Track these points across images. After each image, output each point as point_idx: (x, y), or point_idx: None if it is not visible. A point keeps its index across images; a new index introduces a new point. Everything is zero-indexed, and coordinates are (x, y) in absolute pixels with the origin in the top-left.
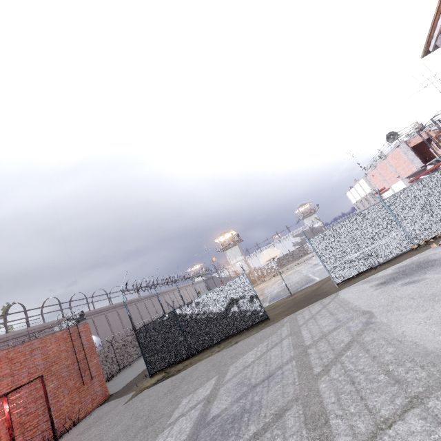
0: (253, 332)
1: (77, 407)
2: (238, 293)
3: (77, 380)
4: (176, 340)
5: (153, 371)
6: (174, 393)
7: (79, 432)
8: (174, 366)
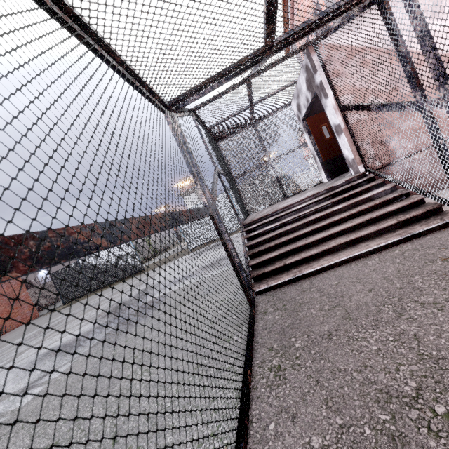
0: (128, 279)
1: (8, 323)
2: (124, 252)
3: (7, 306)
4: (81, 281)
5: (66, 301)
6: (55, 316)
7: (2, 337)
8: (79, 299)
